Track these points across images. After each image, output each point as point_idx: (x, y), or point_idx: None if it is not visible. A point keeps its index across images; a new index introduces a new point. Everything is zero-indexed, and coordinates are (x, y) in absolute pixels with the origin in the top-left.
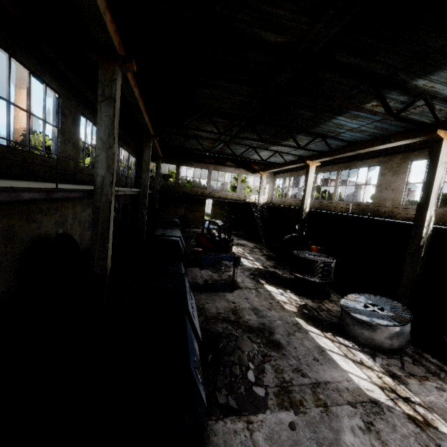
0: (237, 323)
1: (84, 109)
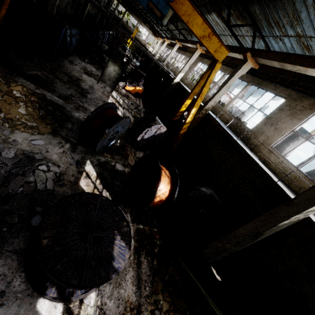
0: None
1: None
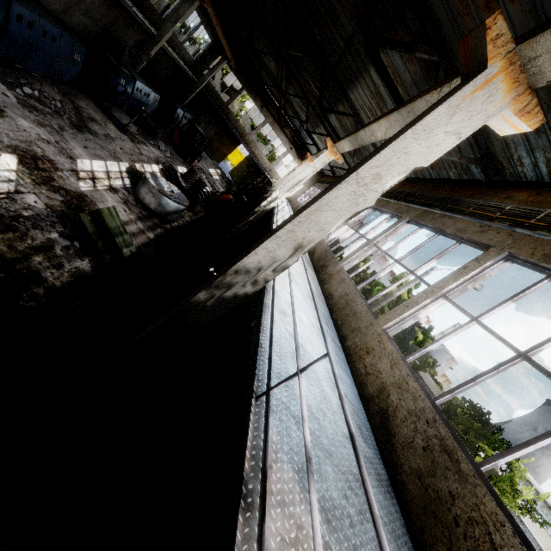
0: (81, 115)
1: None
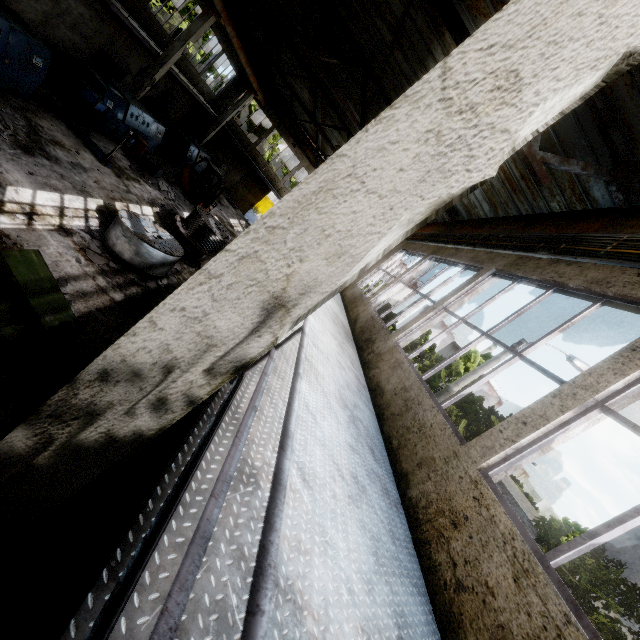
0: (38, 135)
1: None
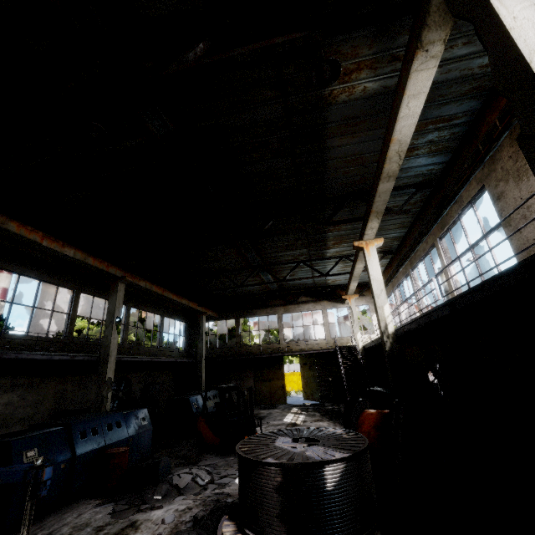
0: None
1: (11, 264)
